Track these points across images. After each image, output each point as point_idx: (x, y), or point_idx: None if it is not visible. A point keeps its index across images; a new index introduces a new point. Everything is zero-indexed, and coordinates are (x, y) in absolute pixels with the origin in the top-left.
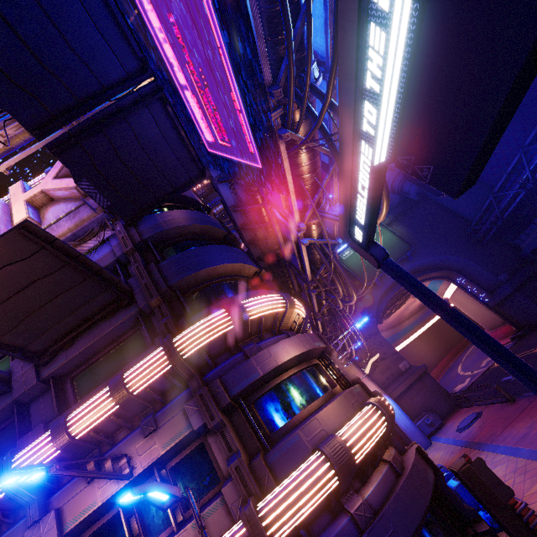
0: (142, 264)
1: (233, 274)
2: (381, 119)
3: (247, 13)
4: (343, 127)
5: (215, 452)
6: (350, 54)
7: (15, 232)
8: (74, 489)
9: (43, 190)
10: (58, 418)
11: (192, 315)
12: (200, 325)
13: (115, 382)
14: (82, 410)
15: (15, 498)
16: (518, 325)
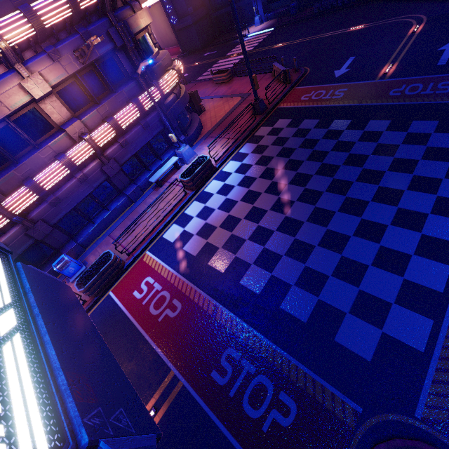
0: None
1: None
2: None
3: None
4: None
5: (123, 62)
6: None
7: None
8: (44, 63)
9: None
10: None
11: None
12: None
13: None
14: (45, 6)
15: (9, 58)
16: (184, 49)
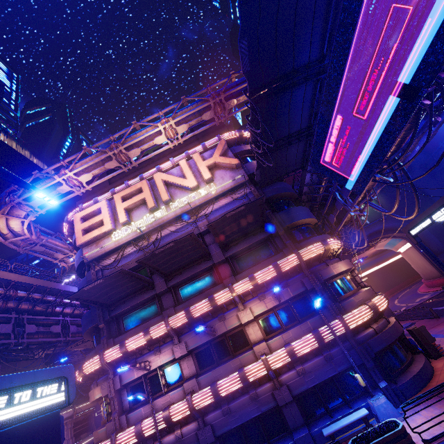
0: (271, 212)
1: (309, 223)
2: (443, 215)
3: (391, 145)
4: (429, 210)
5: (313, 300)
6: (442, 202)
7: (259, 200)
8: (254, 302)
9: (215, 161)
10: (239, 275)
11: (299, 242)
12: (311, 248)
13: (276, 265)
14: (261, 273)
15: (235, 300)
16: None
